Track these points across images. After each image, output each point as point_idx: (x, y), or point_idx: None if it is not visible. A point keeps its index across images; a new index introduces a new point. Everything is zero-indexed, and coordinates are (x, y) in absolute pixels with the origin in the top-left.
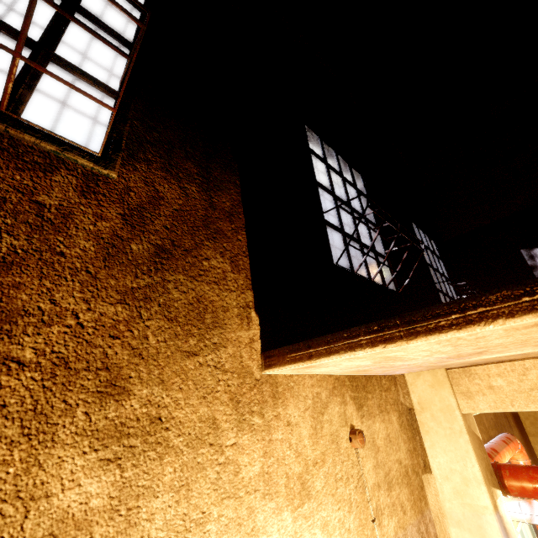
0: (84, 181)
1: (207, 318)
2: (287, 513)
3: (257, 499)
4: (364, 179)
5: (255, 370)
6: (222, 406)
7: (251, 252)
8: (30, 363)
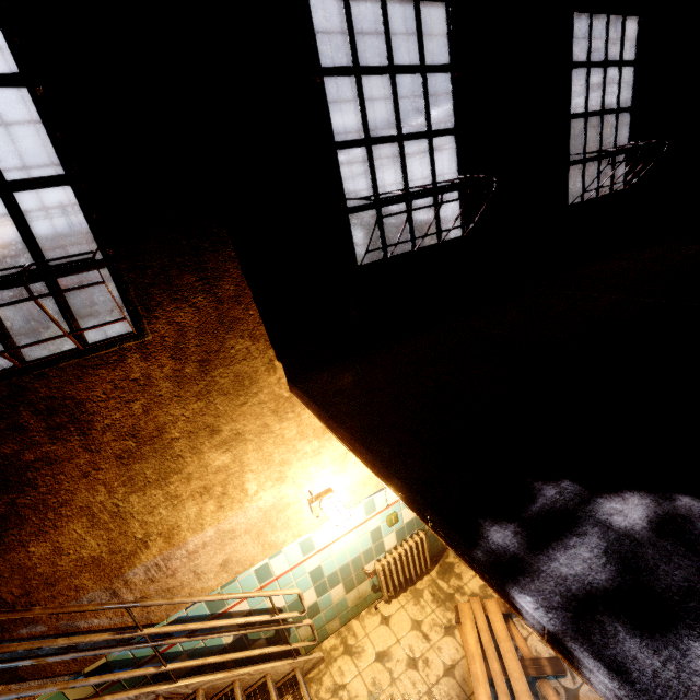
0: (141, 352)
1: (246, 383)
2: (315, 441)
3: (297, 442)
4: (450, 16)
5: (285, 393)
6: (268, 417)
7: (265, 318)
8: (180, 437)
